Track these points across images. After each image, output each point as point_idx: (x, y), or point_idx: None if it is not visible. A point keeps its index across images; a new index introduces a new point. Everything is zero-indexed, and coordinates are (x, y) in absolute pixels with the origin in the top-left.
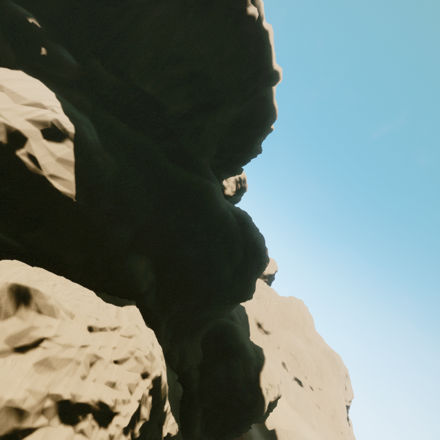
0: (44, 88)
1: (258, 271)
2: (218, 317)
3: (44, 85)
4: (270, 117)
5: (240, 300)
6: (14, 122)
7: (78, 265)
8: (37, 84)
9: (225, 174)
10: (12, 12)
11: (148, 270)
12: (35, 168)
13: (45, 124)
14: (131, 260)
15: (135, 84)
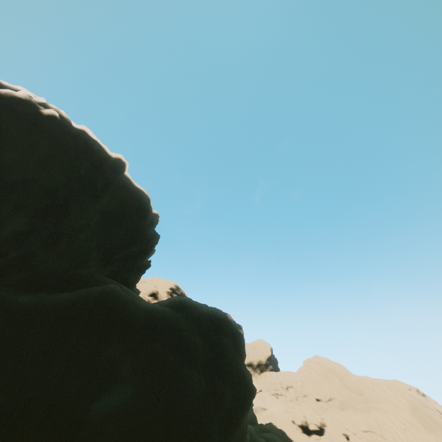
0: None
1: (237, 347)
2: None
3: None
4: (142, 200)
5: (242, 409)
6: None
7: None
8: None
9: (132, 277)
10: None
11: None
12: None
13: None
14: None
15: None
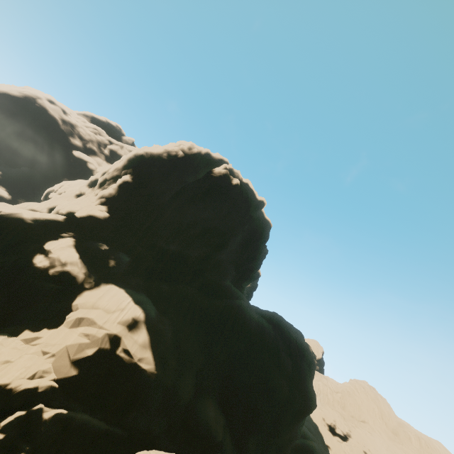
0: (117, 289)
1: (311, 373)
2: (291, 441)
3: (116, 286)
4: (266, 228)
5: (306, 414)
6: (112, 329)
7: (162, 432)
8: (113, 289)
9: (245, 282)
10: (93, 248)
11: (217, 412)
12: (129, 358)
13: (128, 320)
14: (201, 408)
15: (164, 247)
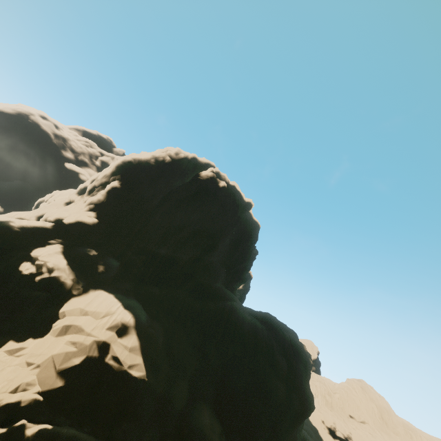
0: (106, 294)
1: (307, 373)
2: None
3: (105, 292)
4: (255, 229)
5: (305, 416)
6: (100, 336)
7: None
8: (102, 294)
9: (236, 284)
10: (82, 254)
11: (212, 420)
12: (118, 366)
13: (117, 326)
14: (196, 415)
15: (154, 251)
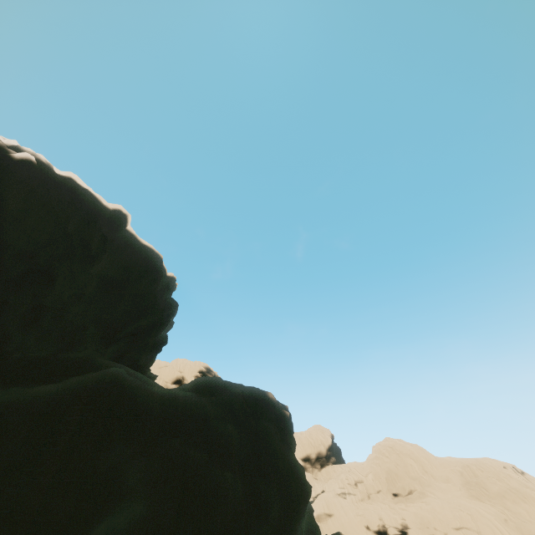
0: None
1: (283, 434)
2: None
3: None
4: (152, 259)
5: (295, 516)
6: None
7: None
8: None
9: (144, 358)
10: None
11: None
12: None
13: None
14: None
15: None
